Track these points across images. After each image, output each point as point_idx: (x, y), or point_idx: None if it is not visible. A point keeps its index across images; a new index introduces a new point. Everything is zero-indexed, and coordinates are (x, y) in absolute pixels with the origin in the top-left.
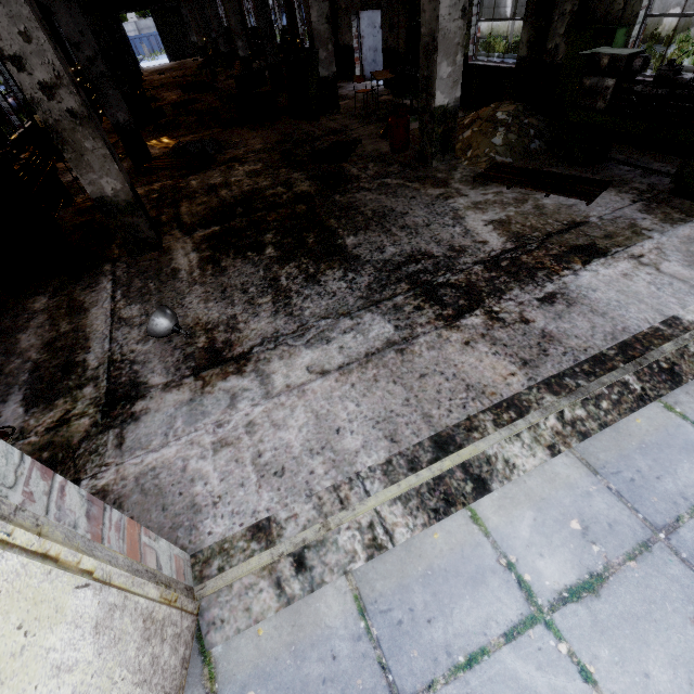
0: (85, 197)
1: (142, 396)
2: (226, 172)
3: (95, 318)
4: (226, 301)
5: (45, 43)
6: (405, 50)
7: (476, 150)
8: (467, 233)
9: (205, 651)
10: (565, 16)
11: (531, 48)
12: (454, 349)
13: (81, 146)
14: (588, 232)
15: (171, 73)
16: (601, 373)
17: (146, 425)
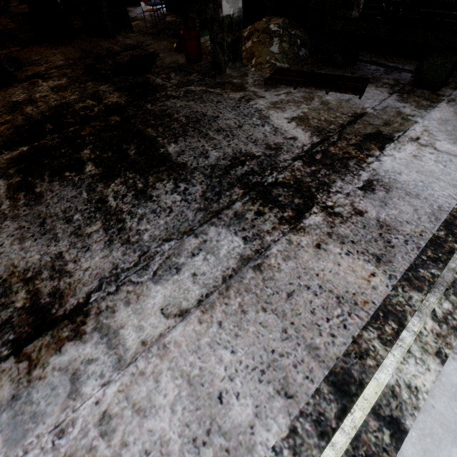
0: None
1: None
2: (29, 89)
3: None
4: (46, 237)
5: None
6: None
7: (259, 58)
8: (277, 131)
9: None
10: None
11: None
12: (309, 255)
13: None
14: (370, 121)
15: None
16: (445, 258)
17: None
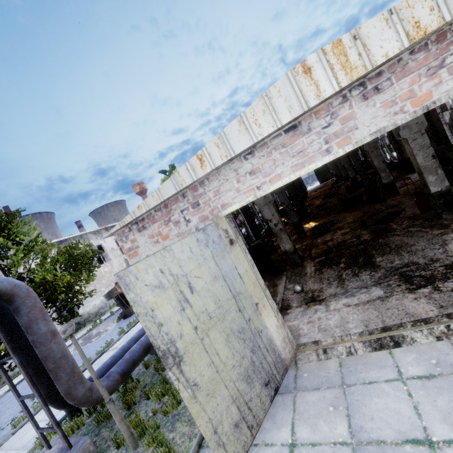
0: (280, 250)
1: (290, 308)
2: (332, 234)
3: (280, 288)
4: (320, 283)
5: (276, 215)
6: None
7: None
8: (445, 252)
9: (296, 364)
10: None
11: None
12: (408, 300)
13: (281, 237)
14: None
15: (320, 190)
16: None
17: (290, 315)
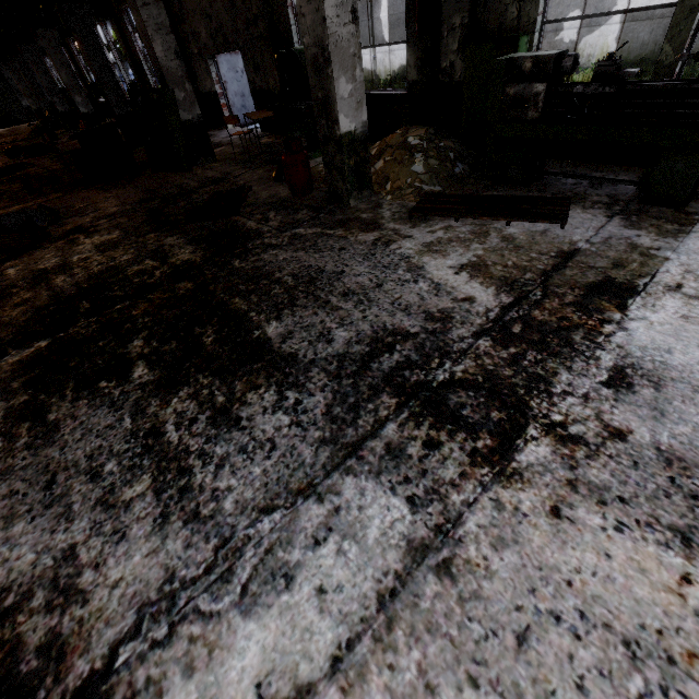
0: None
1: None
2: (64, 250)
3: None
4: (52, 512)
5: None
6: (277, 88)
7: (396, 181)
8: (440, 289)
9: None
10: (455, 31)
11: (421, 70)
12: (543, 535)
13: None
14: (590, 263)
15: None
16: None
17: None
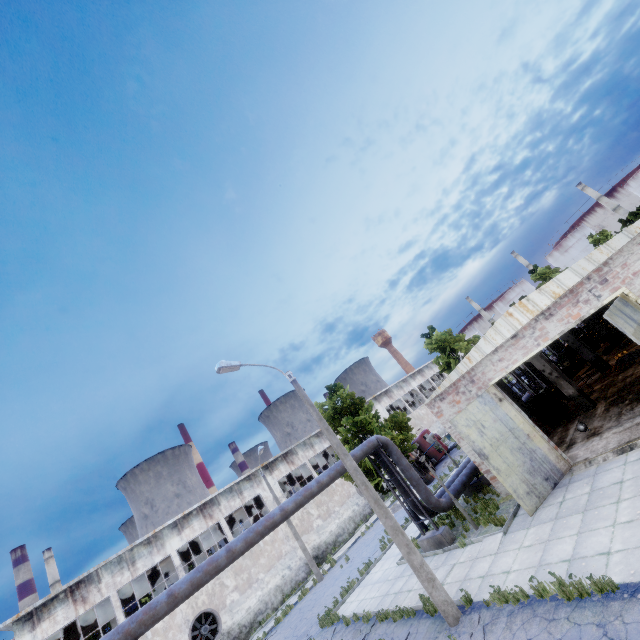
0: None
1: (574, 444)
2: (635, 368)
3: (570, 431)
4: (603, 420)
5: (547, 365)
6: None
7: None
8: None
9: (572, 473)
10: None
11: None
12: None
13: (560, 384)
14: None
15: None
16: None
17: (573, 448)
